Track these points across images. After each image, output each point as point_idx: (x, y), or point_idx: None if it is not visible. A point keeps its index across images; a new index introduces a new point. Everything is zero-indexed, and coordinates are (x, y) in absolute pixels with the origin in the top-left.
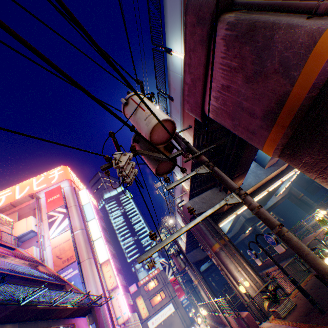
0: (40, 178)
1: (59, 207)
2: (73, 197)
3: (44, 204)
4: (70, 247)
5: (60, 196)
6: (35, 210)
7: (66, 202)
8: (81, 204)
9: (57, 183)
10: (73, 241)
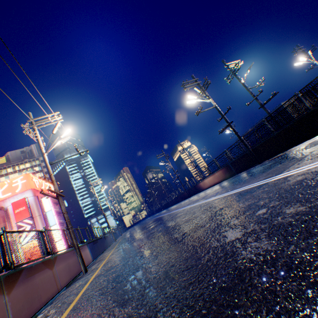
0: (4, 185)
1: (26, 218)
2: (37, 207)
3: (12, 212)
4: (38, 252)
5: (26, 208)
6: (4, 217)
7: (31, 212)
8: (44, 210)
9: (21, 192)
10: (40, 247)
